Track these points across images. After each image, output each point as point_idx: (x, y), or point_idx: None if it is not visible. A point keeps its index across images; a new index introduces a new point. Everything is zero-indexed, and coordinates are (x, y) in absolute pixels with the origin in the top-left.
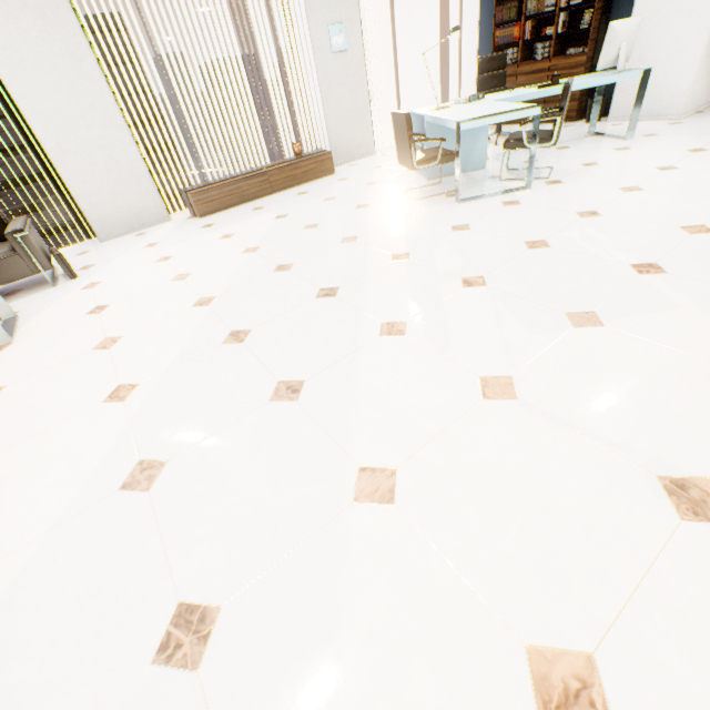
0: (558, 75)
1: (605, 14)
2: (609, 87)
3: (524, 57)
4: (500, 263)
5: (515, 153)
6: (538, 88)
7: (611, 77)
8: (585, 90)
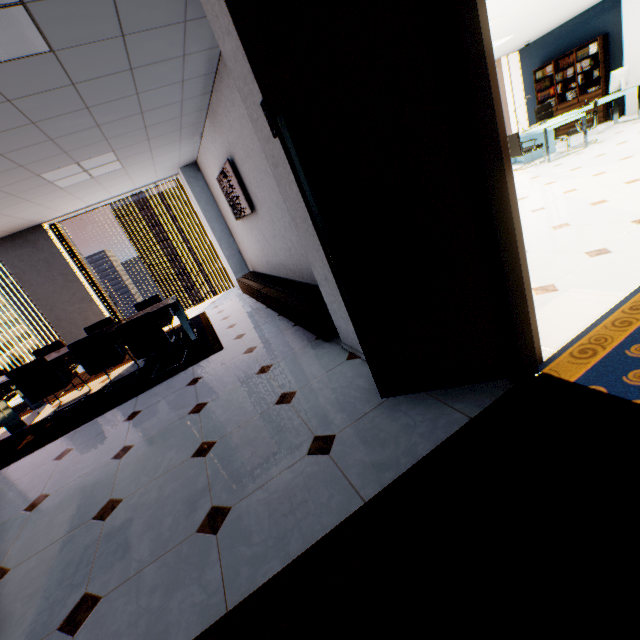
0: (587, 101)
1: (606, 69)
2: (621, 100)
3: (559, 101)
4: (584, 163)
5: (570, 143)
6: (577, 109)
7: (619, 94)
8: (605, 106)
